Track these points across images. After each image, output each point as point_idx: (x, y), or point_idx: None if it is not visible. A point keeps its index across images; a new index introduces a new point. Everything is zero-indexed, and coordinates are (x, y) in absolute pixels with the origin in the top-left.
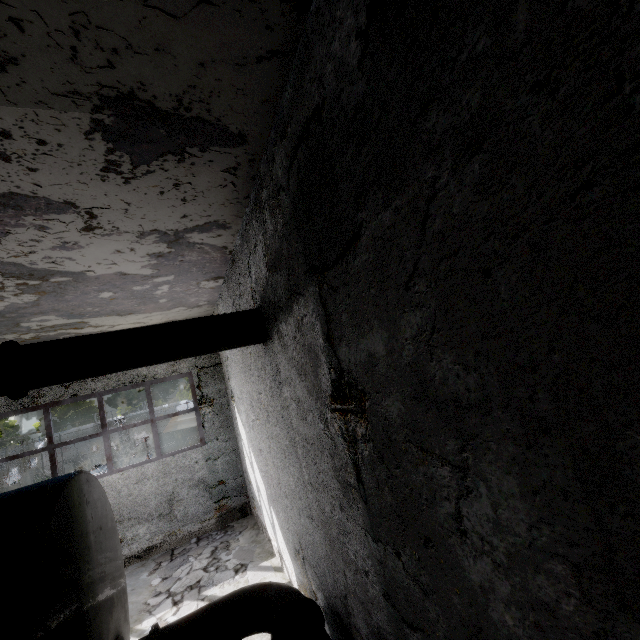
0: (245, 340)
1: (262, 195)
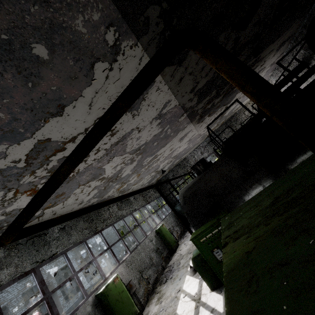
0: (303, 68)
1: (297, 39)
